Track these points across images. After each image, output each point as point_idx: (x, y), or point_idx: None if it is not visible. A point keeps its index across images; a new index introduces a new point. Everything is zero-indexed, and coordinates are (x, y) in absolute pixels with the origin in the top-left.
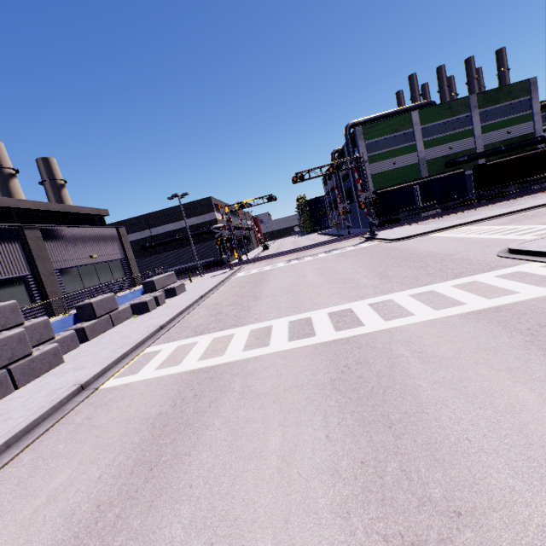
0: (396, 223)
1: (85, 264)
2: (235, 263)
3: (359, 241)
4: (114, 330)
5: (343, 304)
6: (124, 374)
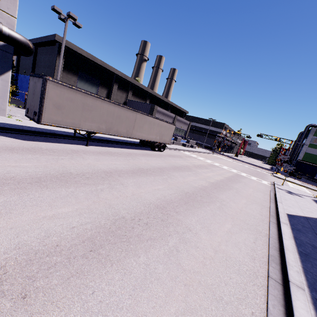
0: (298, 178)
1: (179, 128)
2: (217, 152)
3: (267, 172)
4: (178, 146)
5: (224, 166)
6: (182, 151)
